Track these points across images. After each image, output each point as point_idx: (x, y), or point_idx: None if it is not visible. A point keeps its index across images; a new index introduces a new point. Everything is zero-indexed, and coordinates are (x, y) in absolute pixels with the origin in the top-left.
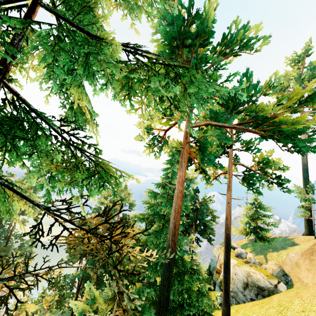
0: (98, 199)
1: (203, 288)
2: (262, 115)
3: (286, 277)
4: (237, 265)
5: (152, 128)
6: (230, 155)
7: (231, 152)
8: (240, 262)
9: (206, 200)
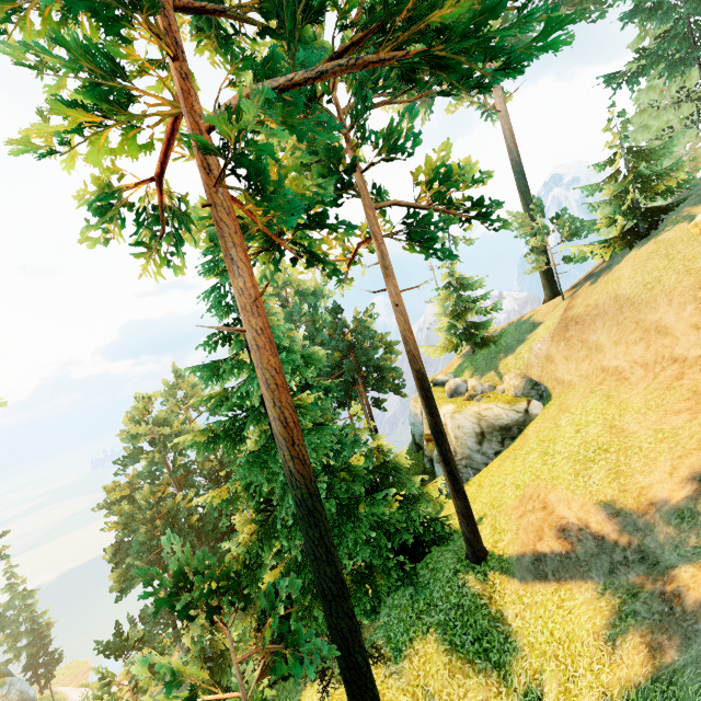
0: (121, 435)
1: (411, 488)
2: (384, 3)
3: (538, 388)
4: (456, 412)
5: (116, 187)
6: (362, 189)
7: (362, 181)
8: (460, 404)
9: (363, 321)
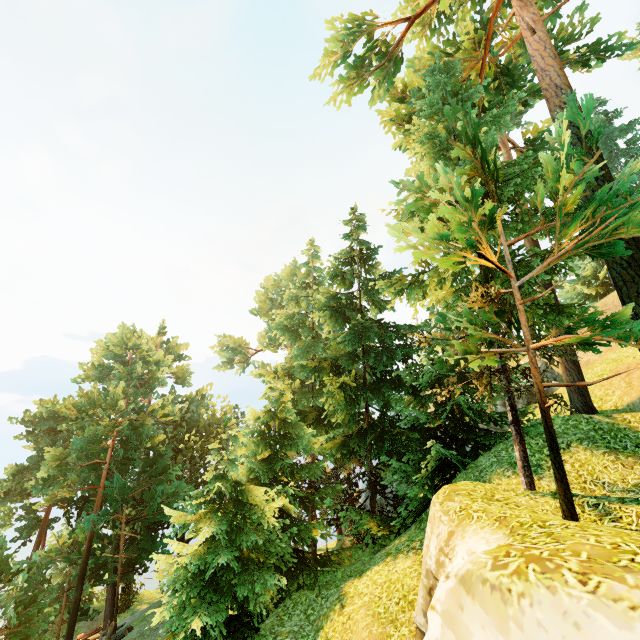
0: (98, 345)
1: None
2: None
3: (552, 371)
4: None
5: (369, 23)
6: None
7: None
8: None
9: None
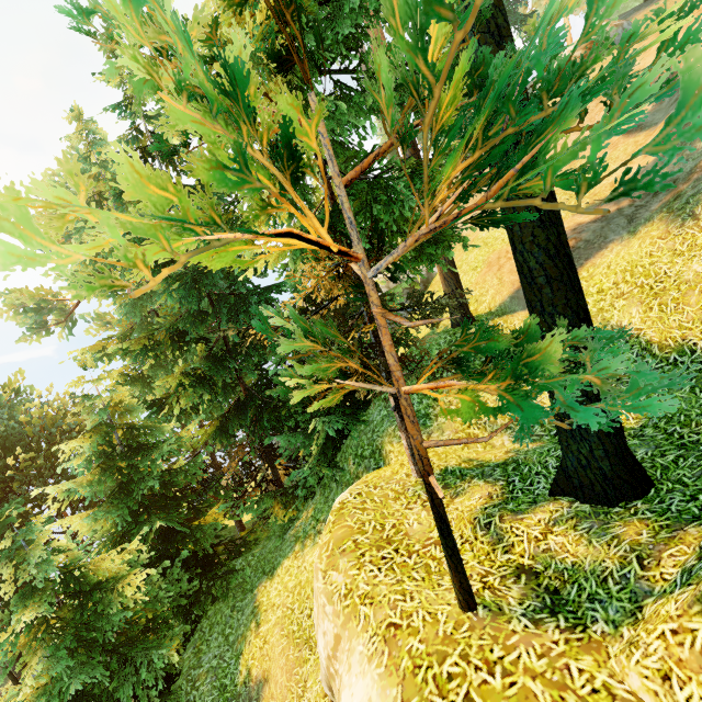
0: None
1: None
2: None
3: None
4: None
5: None
6: None
7: None
8: None
9: None
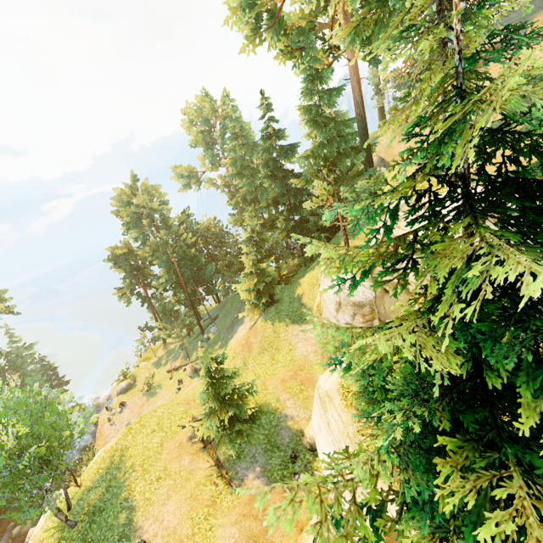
0: (120, 209)
1: None
2: None
3: (384, 161)
4: None
5: None
6: None
7: None
8: None
9: None
